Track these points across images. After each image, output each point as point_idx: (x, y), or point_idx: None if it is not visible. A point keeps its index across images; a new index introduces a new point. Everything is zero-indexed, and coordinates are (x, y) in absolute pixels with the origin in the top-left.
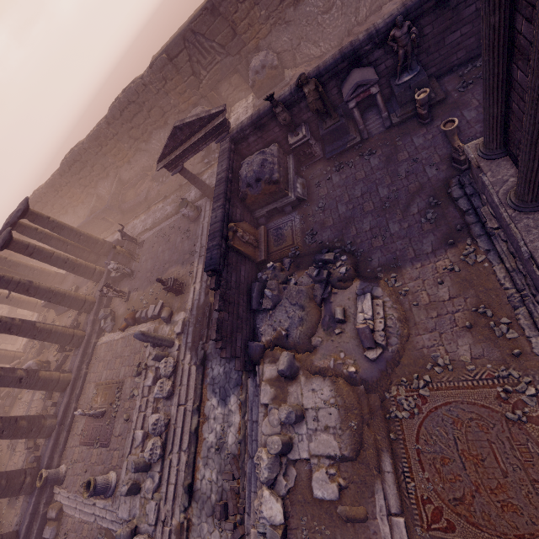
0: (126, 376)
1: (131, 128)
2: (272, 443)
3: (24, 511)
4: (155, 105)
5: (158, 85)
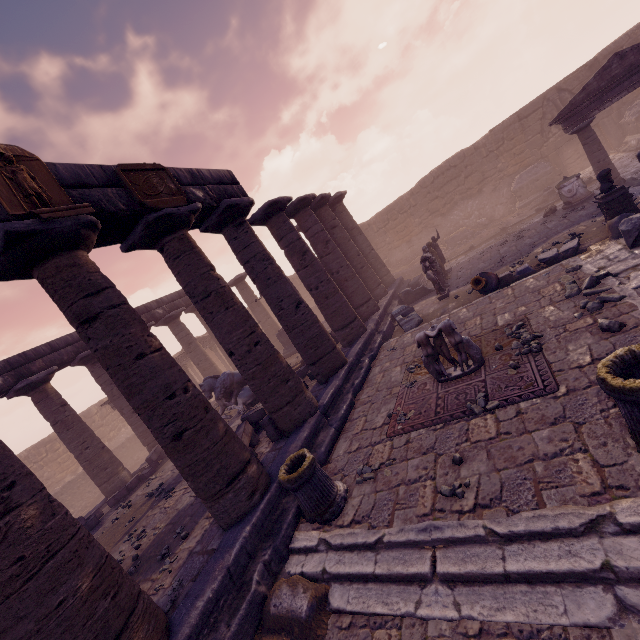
0: (528, 311)
1: (435, 198)
2: None
3: (194, 573)
4: (476, 170)
5: (492, 147)
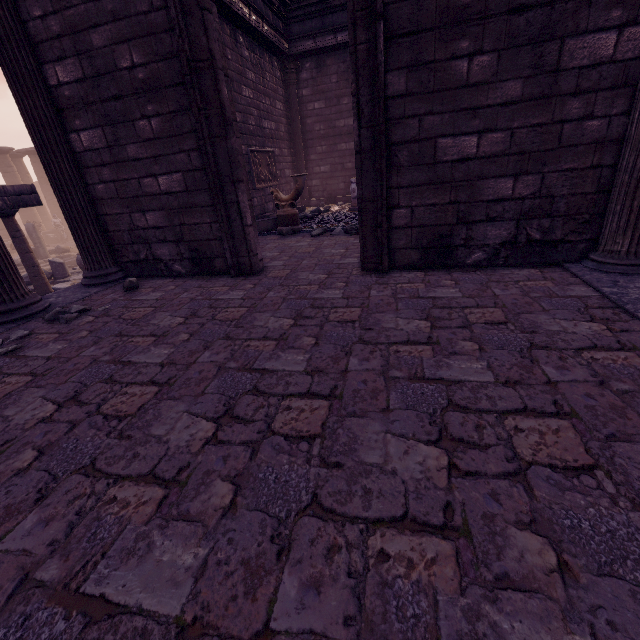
0: None
1: None
2: (57, 259)
3: None
4: None
5: None
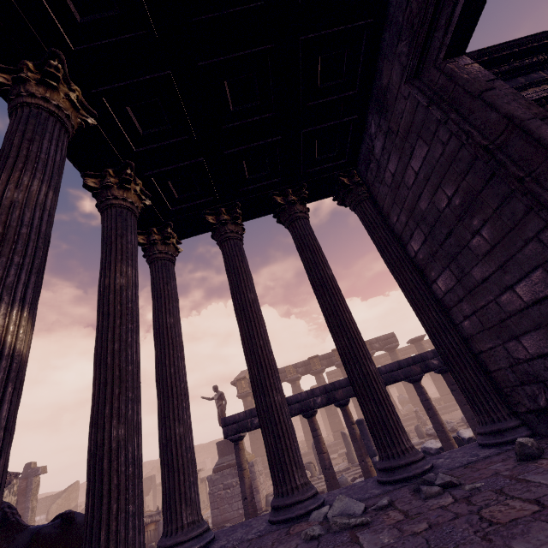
0: (457, 418)
1: None
2: None
3: None
4: None
5: None
